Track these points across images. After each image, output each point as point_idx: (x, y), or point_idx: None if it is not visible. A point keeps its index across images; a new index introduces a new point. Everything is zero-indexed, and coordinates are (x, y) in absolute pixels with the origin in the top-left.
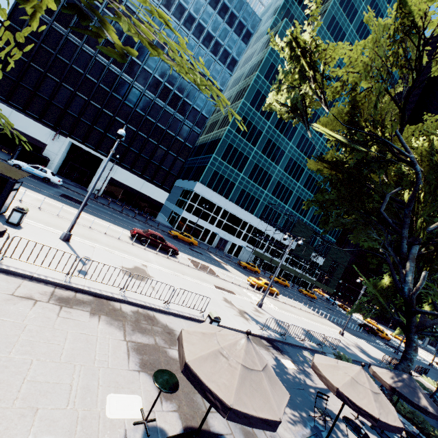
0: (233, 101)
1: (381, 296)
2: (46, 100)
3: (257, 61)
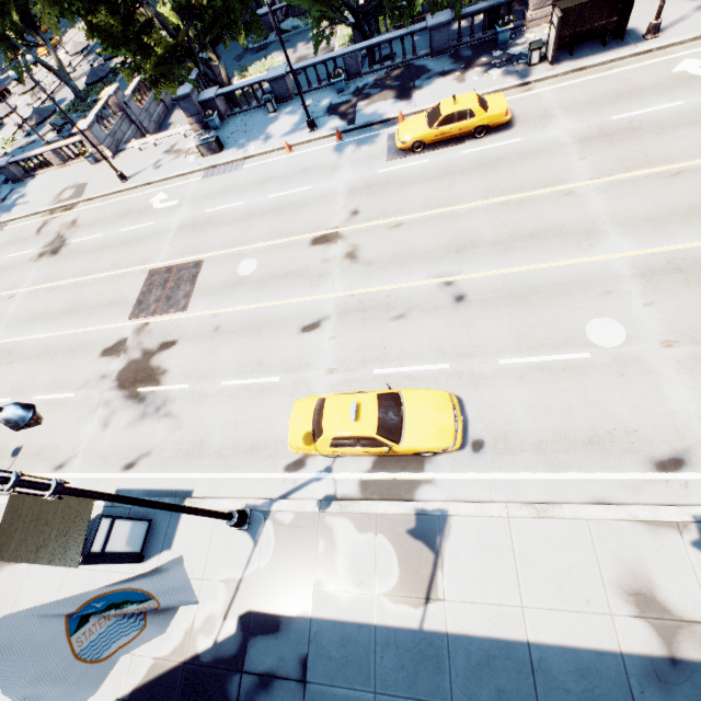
0: None
1: None
2: None
3: None
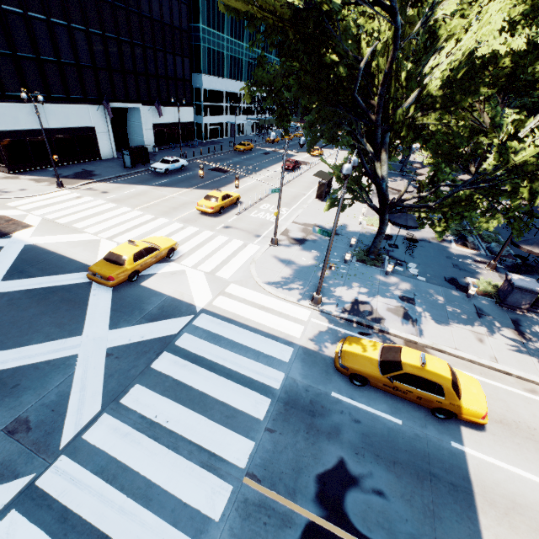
0: None
1: None
2: (56, 64)
3: None
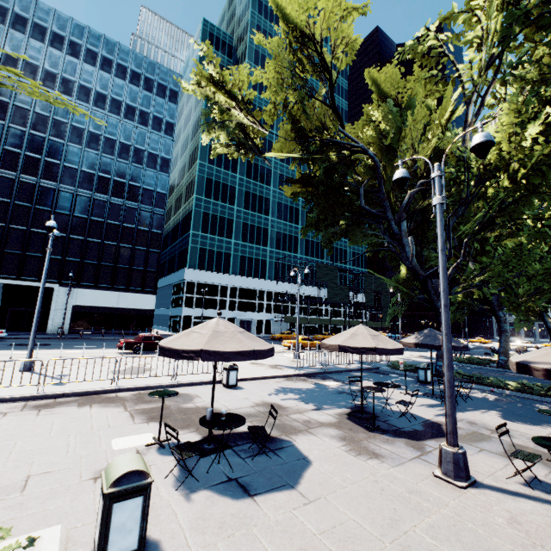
0: (189, 167)
1: (404, 287)
2: None
3: (197, 118)
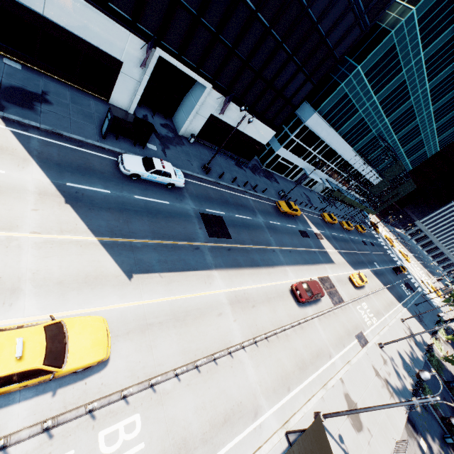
0: None
1: None
2: None
3: None
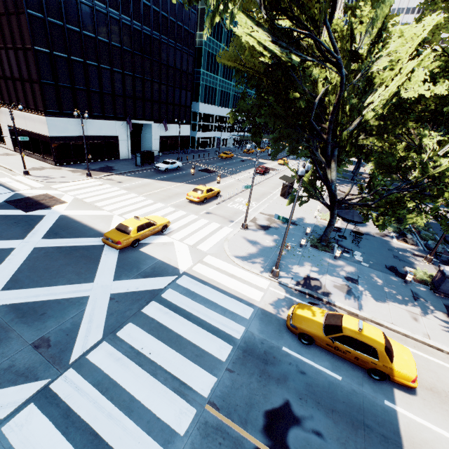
0: None
1: None
2: (99, 93)
3: None
